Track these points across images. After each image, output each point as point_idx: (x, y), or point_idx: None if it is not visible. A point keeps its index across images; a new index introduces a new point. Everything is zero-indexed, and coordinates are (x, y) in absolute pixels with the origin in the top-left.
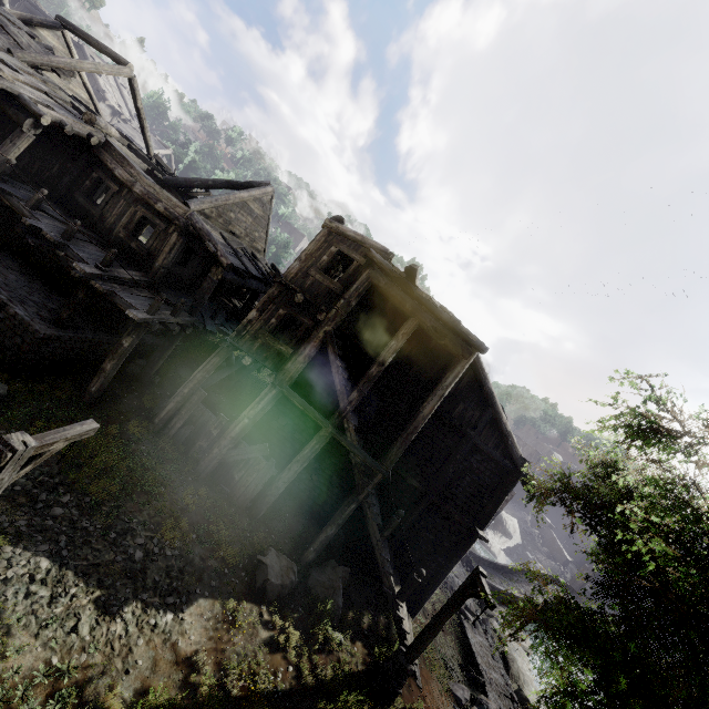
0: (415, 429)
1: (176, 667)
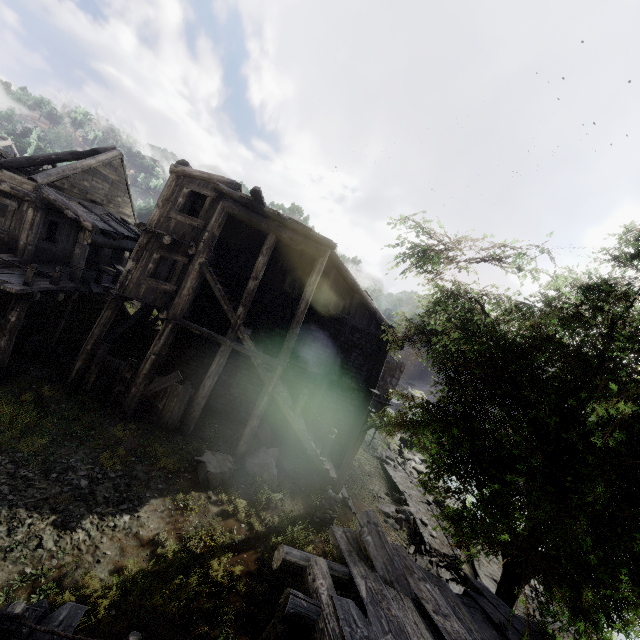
0: (298, 323)
1: (142, 548)
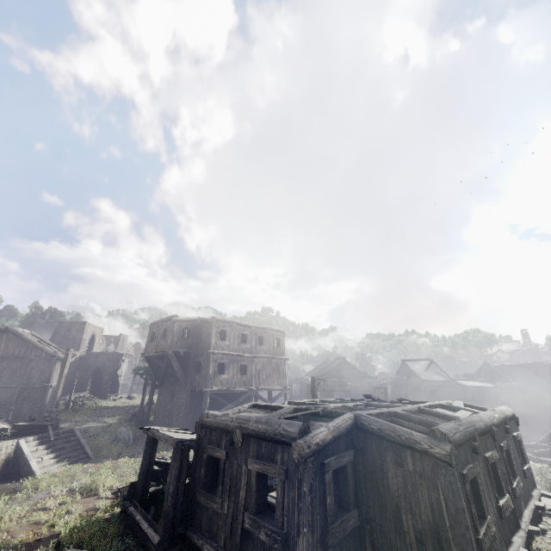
0: None
1: None
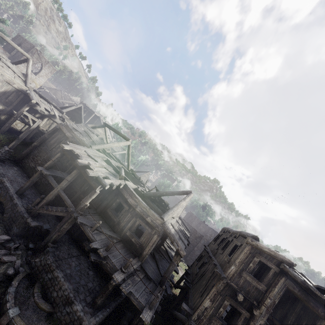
0: None
1: None
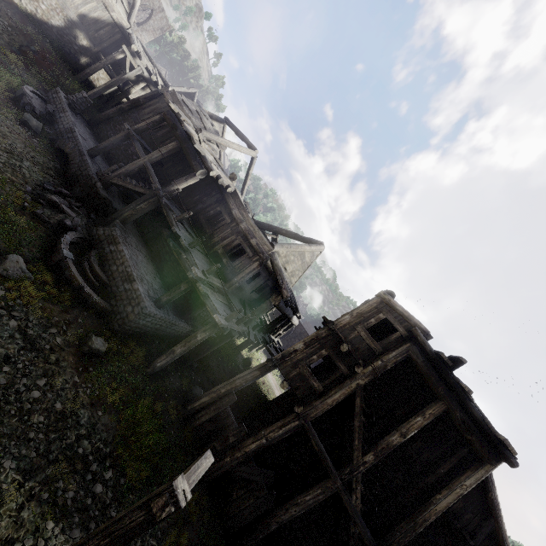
0: (425, 521)
1: None
